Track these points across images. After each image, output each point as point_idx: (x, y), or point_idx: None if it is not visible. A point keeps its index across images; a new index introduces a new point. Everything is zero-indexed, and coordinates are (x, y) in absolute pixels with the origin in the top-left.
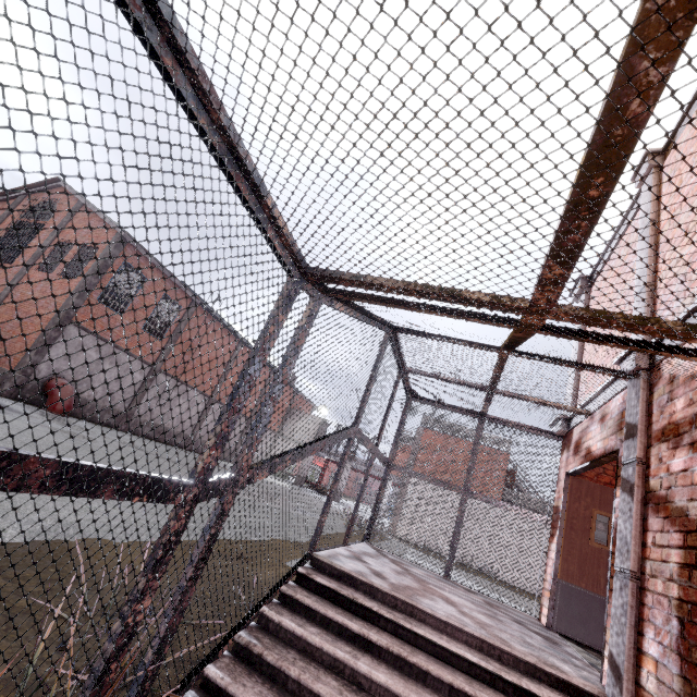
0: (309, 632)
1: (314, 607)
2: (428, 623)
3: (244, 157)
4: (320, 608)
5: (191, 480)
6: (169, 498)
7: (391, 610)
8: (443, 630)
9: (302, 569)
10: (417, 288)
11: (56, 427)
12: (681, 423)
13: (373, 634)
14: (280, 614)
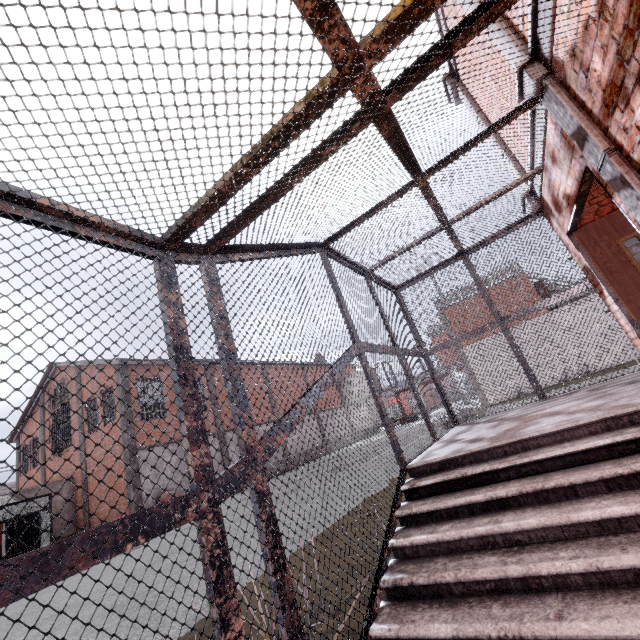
0: (442, 532)
1: (433, 508)
2: (544, 444)
3: None
4: (439, 505)
5: (193, 491)
6: (175, 521)
7: (503, 459)
8: (562, 439)
9: (404, 486)
10: (242, 161)
11: (184, 528)
12: (612, 77)
13: (499, 491)
14: (408, 537)
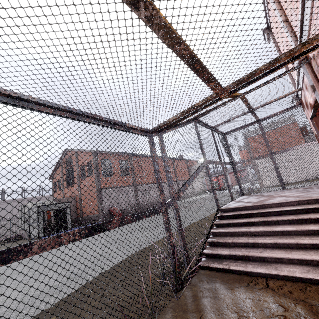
0: (230, 229)
1: (227, 222)
2: (273, 207)
3: (114, 121)
4: (230, 221)
5: (161, 205)
6: (159, 212)
7: (256, 210)
8: (280, 206)
9: (218, 214)
10: (182, 114)
11: None
12: None
13: (252, 220)
14: (218, 230)
